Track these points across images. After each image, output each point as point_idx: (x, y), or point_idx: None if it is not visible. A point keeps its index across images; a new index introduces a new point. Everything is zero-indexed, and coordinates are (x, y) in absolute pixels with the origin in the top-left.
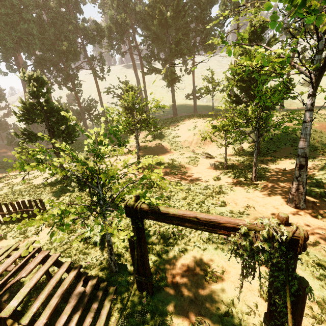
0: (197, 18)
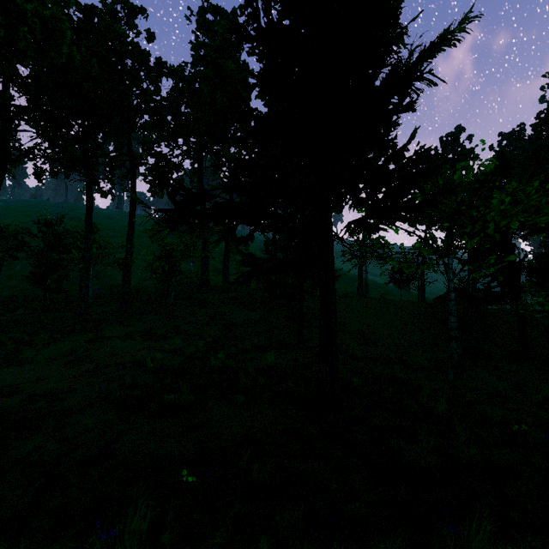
0: None
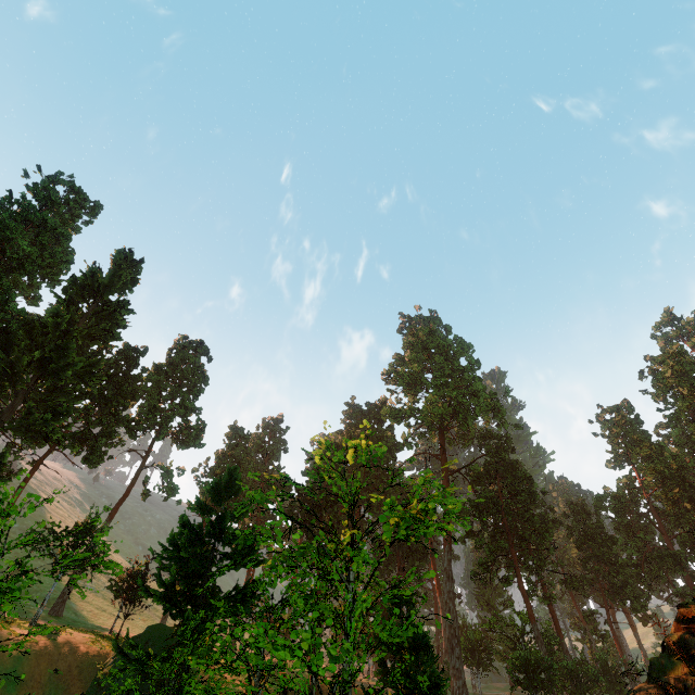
0: (106, 400)
